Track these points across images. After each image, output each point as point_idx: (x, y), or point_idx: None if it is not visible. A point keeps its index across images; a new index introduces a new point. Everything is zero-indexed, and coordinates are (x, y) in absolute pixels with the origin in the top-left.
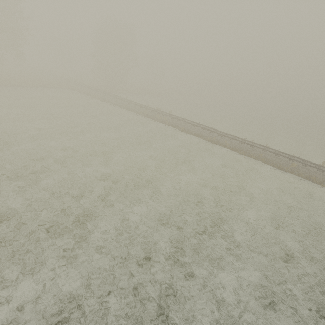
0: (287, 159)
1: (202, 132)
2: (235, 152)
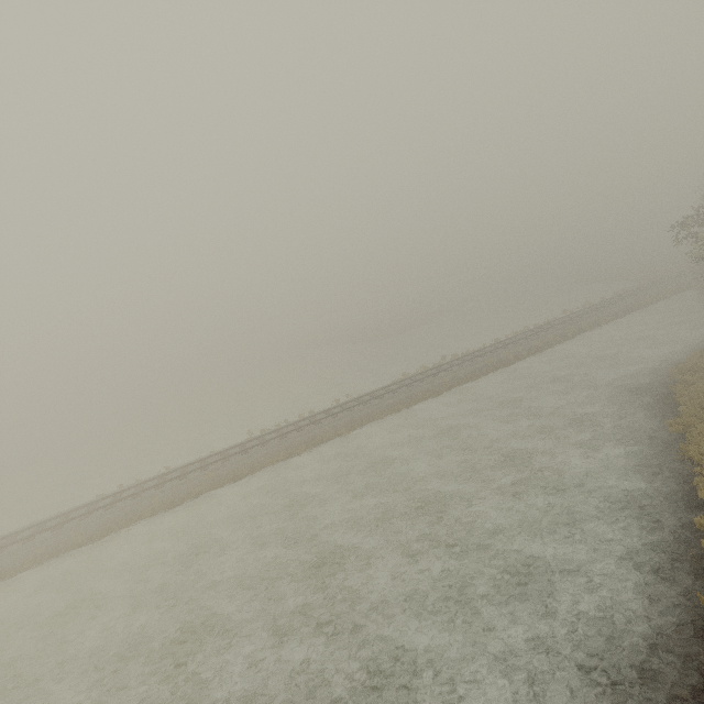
0: (200, 471)
1: (2, 560)
2: (109, 534)
